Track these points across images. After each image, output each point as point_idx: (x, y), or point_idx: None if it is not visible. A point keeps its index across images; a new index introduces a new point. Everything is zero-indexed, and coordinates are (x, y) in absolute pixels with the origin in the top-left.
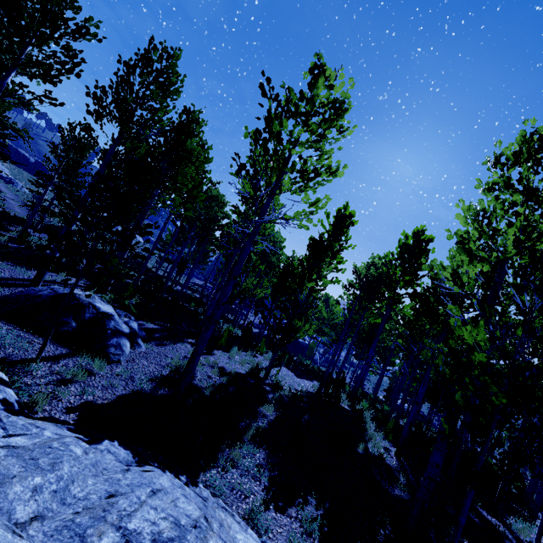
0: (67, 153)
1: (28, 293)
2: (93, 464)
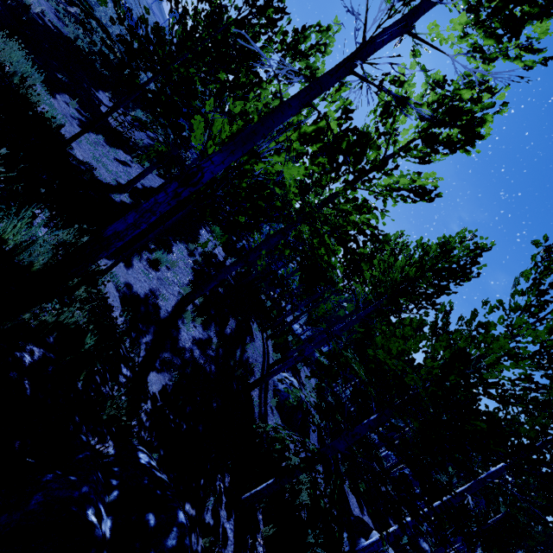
0: None
1: (285, 398)
2: None
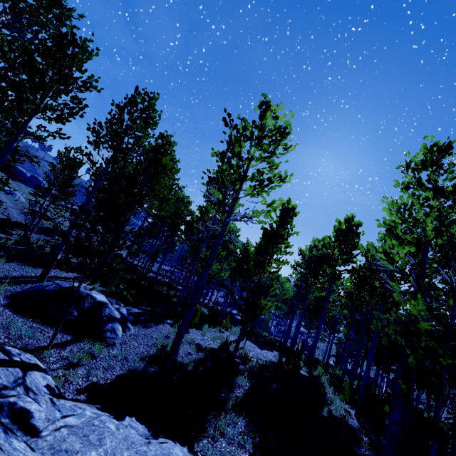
0: (63, 171)
1: (37, 289)
2: (124, 438)
